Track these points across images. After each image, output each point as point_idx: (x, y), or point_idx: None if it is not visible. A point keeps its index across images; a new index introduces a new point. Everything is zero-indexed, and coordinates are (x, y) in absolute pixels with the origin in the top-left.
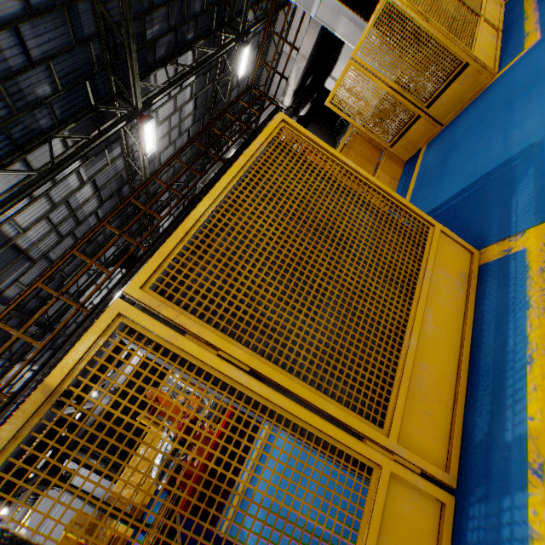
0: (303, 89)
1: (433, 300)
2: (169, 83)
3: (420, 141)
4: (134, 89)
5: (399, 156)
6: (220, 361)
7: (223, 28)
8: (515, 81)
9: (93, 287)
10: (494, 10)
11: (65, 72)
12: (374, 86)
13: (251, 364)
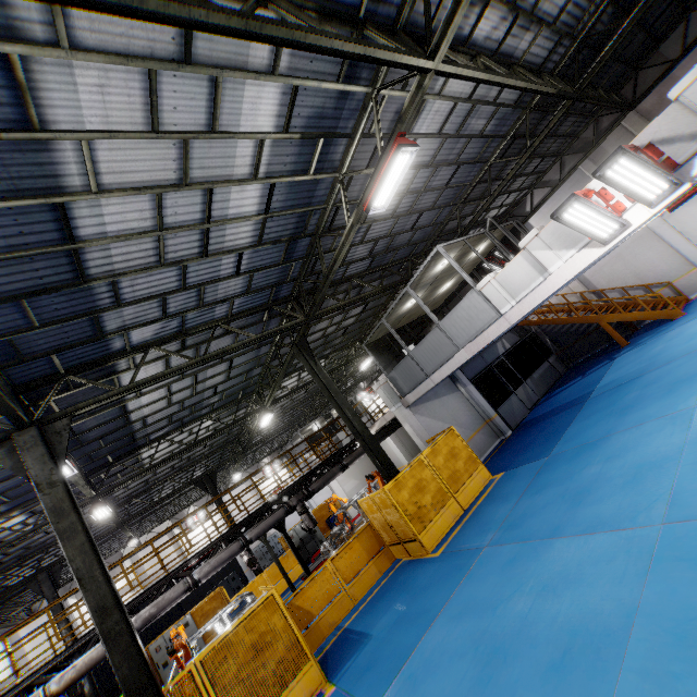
0: (389, 424)
1: (289, 696)
2: (297, 385)
3: (402, 554)
4: (268, 400)
5: (393, 553)
6: (207, 692)
7: (357, 342)
8: (416, 576)
9: (170, 487)
10: (475, 486)
11: (231, 390)
12: (379, 513)
13: (214, 696)
